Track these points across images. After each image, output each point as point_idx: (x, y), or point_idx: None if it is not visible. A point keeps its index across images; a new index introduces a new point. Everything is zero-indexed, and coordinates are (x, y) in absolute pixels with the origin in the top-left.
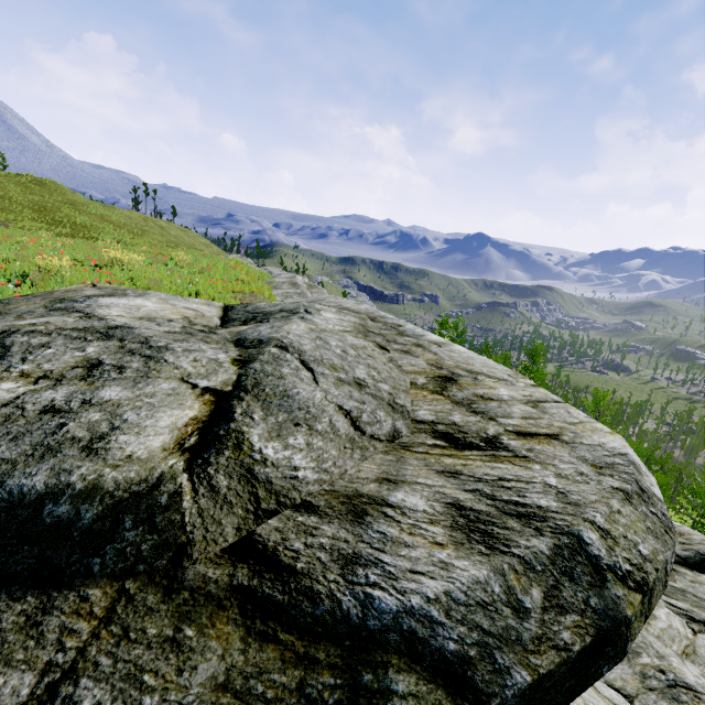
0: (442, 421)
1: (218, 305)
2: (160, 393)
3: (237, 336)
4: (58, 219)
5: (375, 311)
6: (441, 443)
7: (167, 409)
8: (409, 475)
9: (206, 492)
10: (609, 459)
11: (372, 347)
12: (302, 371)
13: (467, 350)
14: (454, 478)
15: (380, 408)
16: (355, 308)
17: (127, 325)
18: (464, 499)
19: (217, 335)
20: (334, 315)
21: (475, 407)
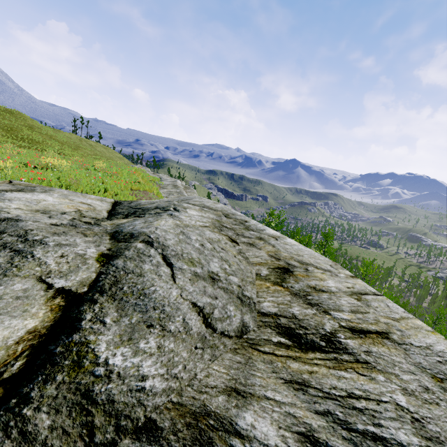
0: (283, 313)
1: (109, 201)
2: (8, 296)
3: (116, 228)
4: (20, 136)
5: (228, 209)
6: (285, 341)
7: (7, 317)
8: (257, 385)
9: (14, 446)
10: (445, 368)
11: (225, 240)
12: (162, 267)
13: (297, 243)
14: (303, 392)
15: (230, 302)
16: (213, 207)
17: (16, 217)
18: (317, 427)
19: (99, 227)
20: (197, 212)
21: (310, 298)
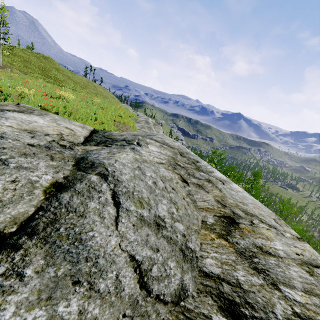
0: (227, 277)
1: (89, 129)
2: None
3: (84, 154)
4: (49, 75)
5: (183, 148)
6: None
7: None
8: None
9: None
10: None
11: (177, 179)
12: (108, 207)
13: (241, 189)
14: None
15: (172, 255)
16: (171, 144)
17: (1, 134)
18: None
19: (71, 151)
20: (156, 148)
21: (256, 261)
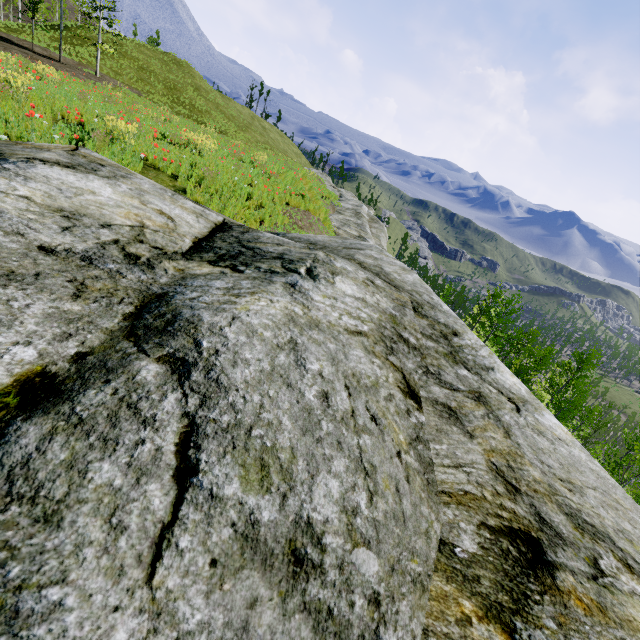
0: None
1: (213, 219)
2: None
3: (171, 285)
4: (182, 99)
5: (425, 290)
6: None
7: None
8: None
9: None
10: None
11: (391, 387)
12: (152, 483)
13: (568, 435)
14: None
15: None
16: (397, 278)
17: None
18: None
19: (145, 273)
20: (355, 288)
21: None
